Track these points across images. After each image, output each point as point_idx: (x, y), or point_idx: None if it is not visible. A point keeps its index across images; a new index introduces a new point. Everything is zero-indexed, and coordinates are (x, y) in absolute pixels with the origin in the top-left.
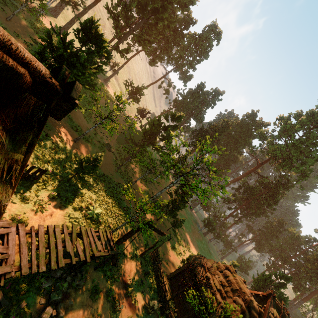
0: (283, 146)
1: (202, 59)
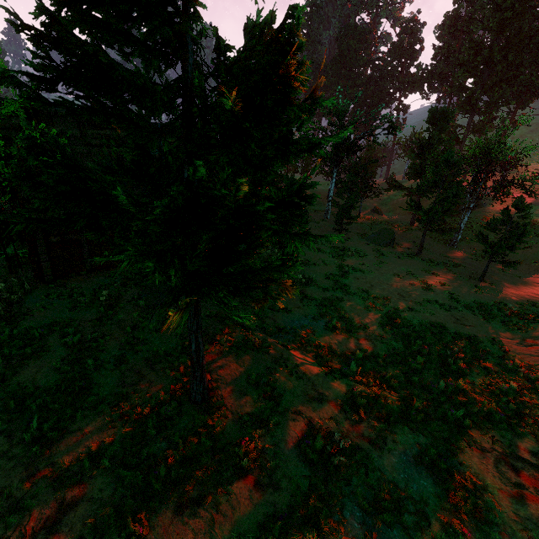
0: None
1: None
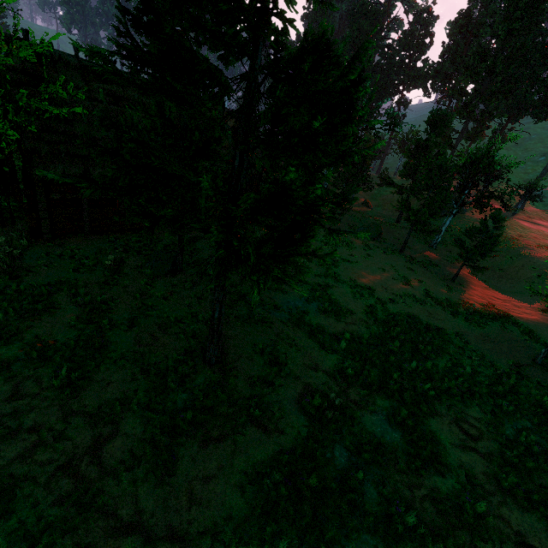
0: None
1: None
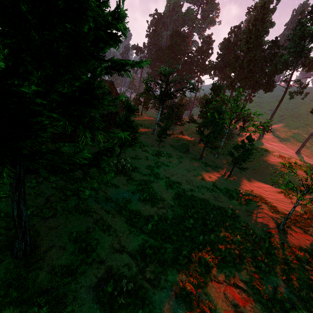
0: None
1: None
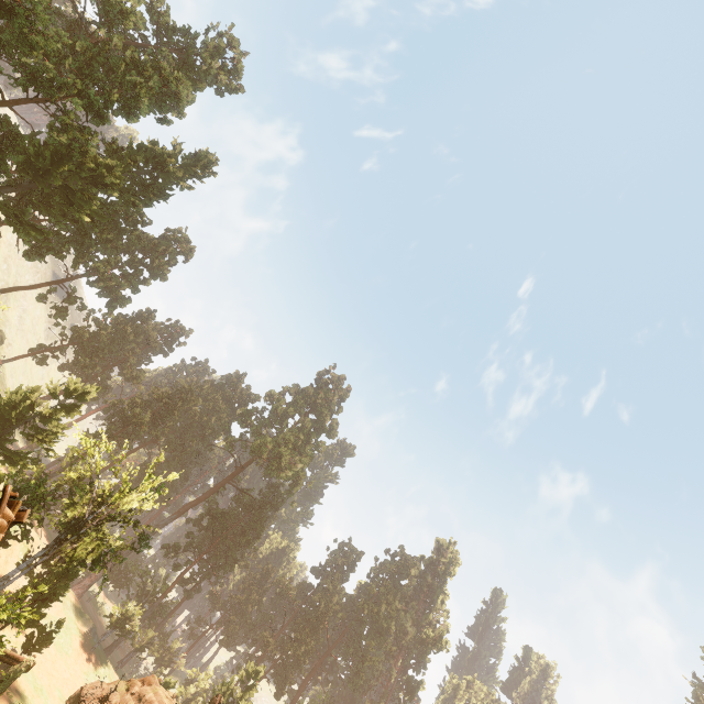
0: (271, 440)
1: (155, 277)
